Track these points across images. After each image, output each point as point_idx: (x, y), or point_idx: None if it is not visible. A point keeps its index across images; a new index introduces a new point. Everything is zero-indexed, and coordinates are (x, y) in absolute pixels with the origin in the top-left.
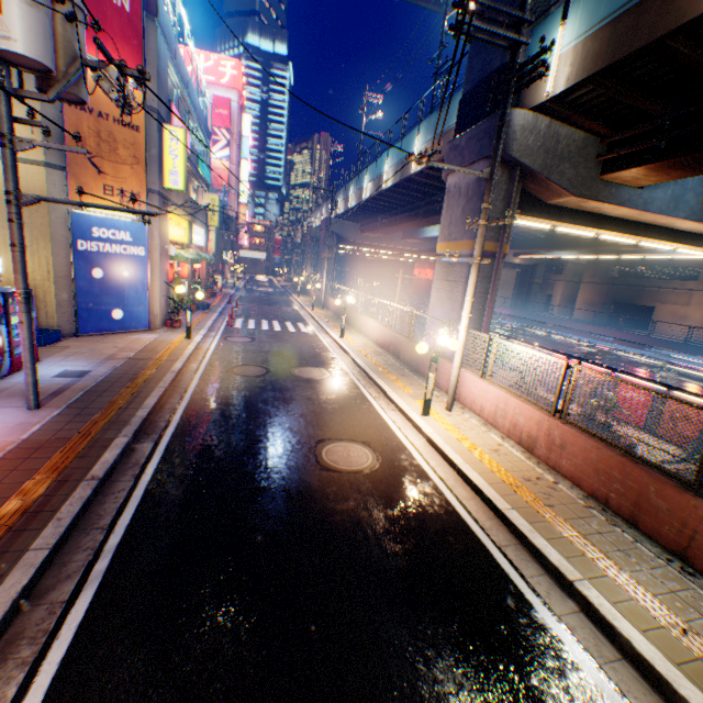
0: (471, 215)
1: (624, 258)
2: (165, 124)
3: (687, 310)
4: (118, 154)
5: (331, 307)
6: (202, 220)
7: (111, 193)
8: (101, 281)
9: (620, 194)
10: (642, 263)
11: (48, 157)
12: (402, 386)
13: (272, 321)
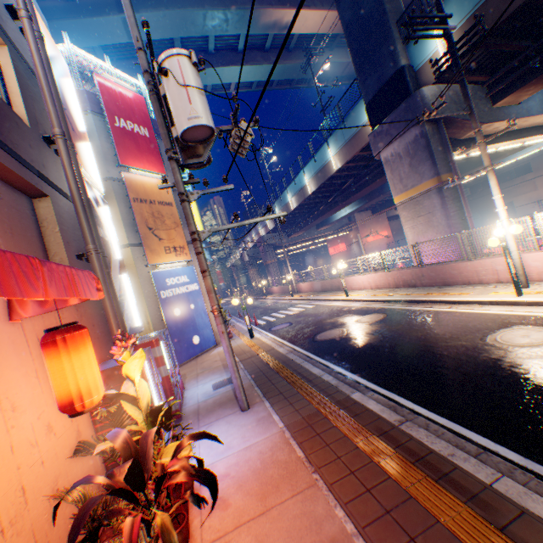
0: (421, 164)
1: (469, 181)
2: None
3: (537, 192)
4: (165, 224)
5: (303, 289)
6: None
7: (169, 251)
8: (180, 317)
9: (509, 112)
10: (483, 178)
11: (129, 240)
12: (456, 293)
13: (278, 311)
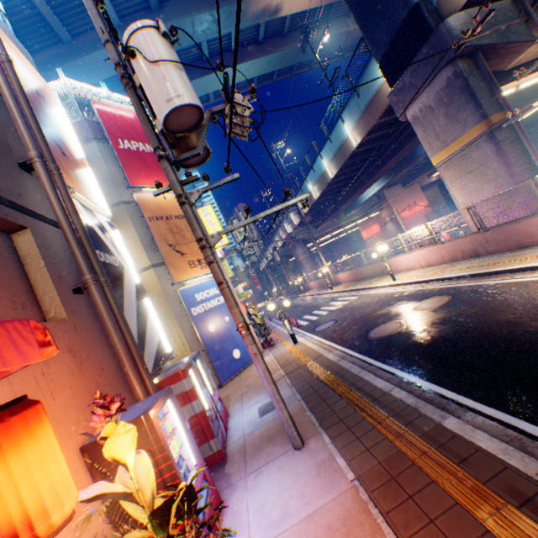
0: (461, 110)
1: None
2: (197, 209)
3: None
4: (185, 237)
5: (342, 280)
6: None
7: (193, 265)
8: (215, 333)
9: None
10: (528, 120)
11: (151, 260)
12: None
13: (319, 308)
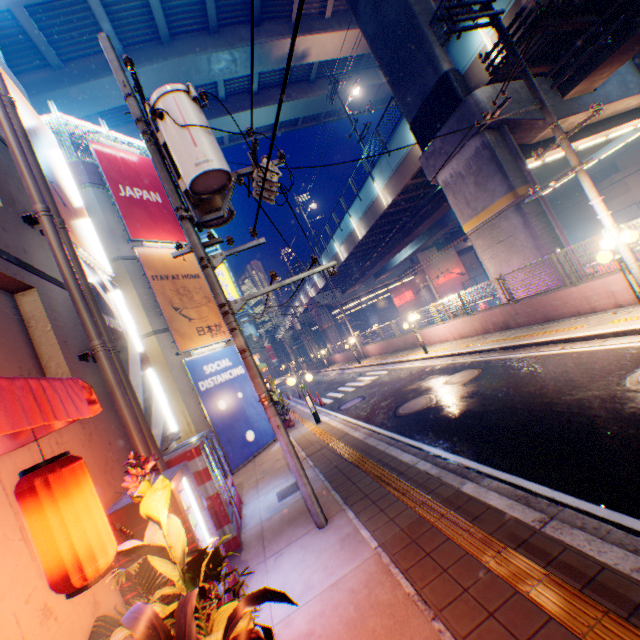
0: (489, 180)
1: (545, 194)
2: None
3: (631, 194)
4: (194, 300)
5: (371, 352)
6: None
7: (202, 333)
8: (227, 411)
9: (584, 102)
10: (562, 188)
11: (153, 326)
12: (565, 329)
13: (345, 384)
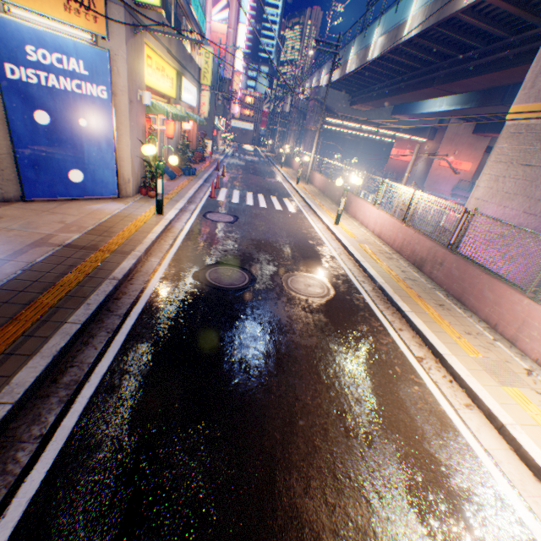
0: None
1: None
2: None
3: None
4: None
5: (315, 182)
6: (193, 75)
7: None
8: (48, 130)
9: None
10: None
11: None
12: (456, 336)
13: (257, 194)
